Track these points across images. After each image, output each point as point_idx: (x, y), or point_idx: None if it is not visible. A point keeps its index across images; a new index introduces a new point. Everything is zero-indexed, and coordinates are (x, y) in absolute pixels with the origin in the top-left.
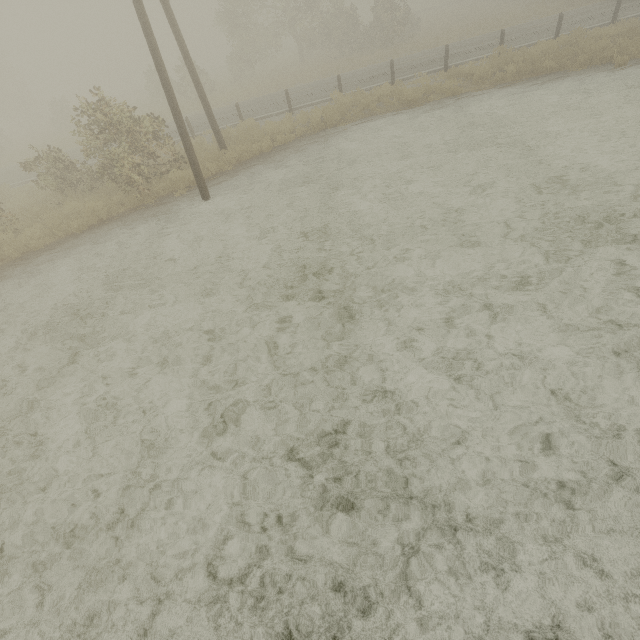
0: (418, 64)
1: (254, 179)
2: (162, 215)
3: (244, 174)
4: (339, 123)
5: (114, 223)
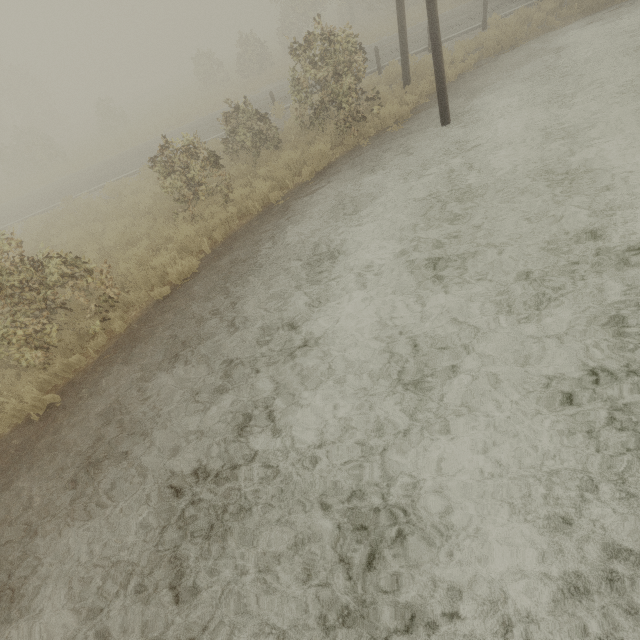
0: None
1: (482, 100)
2: (404, 147)
3: (458, 100)
4: (514, 44)
5: (345, 165)
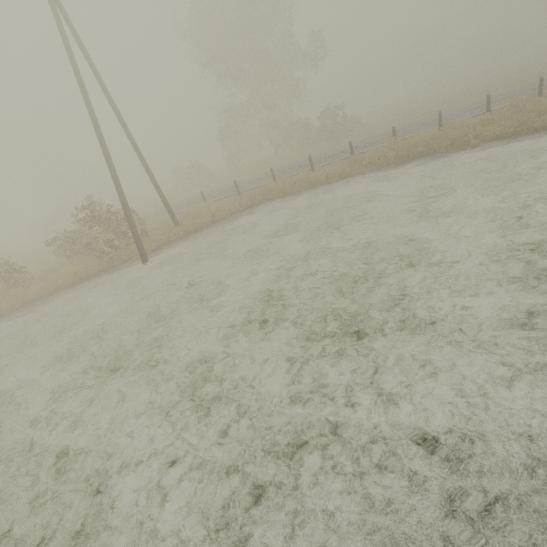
0: (338, 153)
1: (183, 247)
2: (114, 275)
3: (181, 243)
4: (263, 201)
5: (86, 280)
